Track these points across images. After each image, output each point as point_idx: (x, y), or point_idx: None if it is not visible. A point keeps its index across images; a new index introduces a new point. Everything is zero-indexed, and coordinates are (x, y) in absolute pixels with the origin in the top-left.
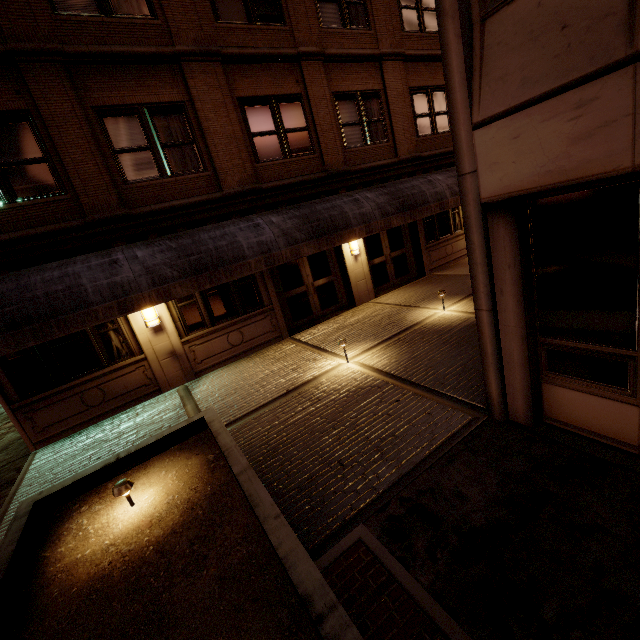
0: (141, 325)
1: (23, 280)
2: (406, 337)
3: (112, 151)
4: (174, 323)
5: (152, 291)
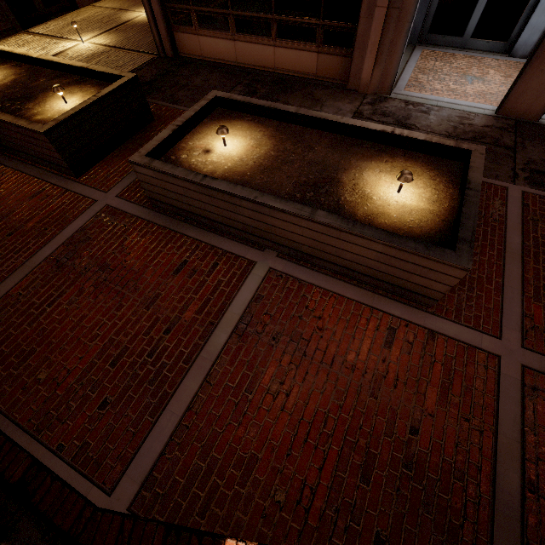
0: None
1: None
2: (122, 29)
3: None
4: None
5: None
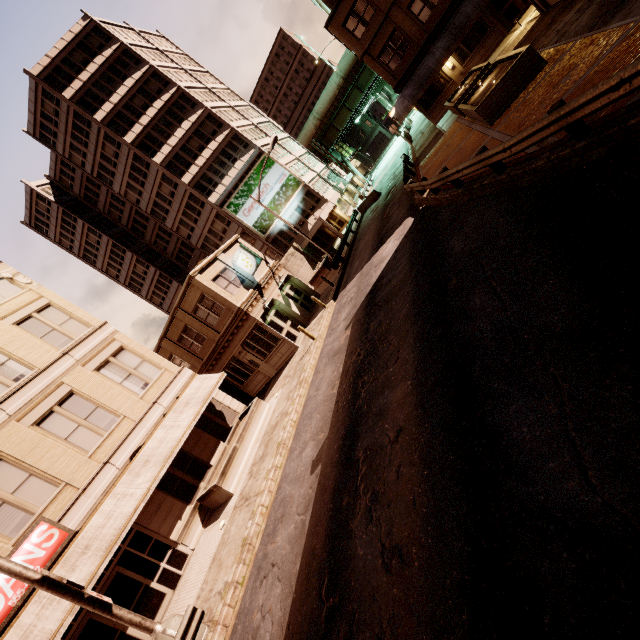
0: (447, 71)
1: (417, 75)
2: None
3: (416, 18)
4: (457, 63)
5: (447, 54)
